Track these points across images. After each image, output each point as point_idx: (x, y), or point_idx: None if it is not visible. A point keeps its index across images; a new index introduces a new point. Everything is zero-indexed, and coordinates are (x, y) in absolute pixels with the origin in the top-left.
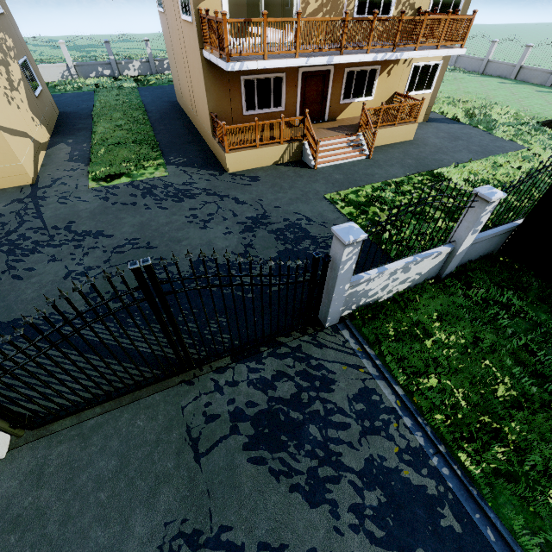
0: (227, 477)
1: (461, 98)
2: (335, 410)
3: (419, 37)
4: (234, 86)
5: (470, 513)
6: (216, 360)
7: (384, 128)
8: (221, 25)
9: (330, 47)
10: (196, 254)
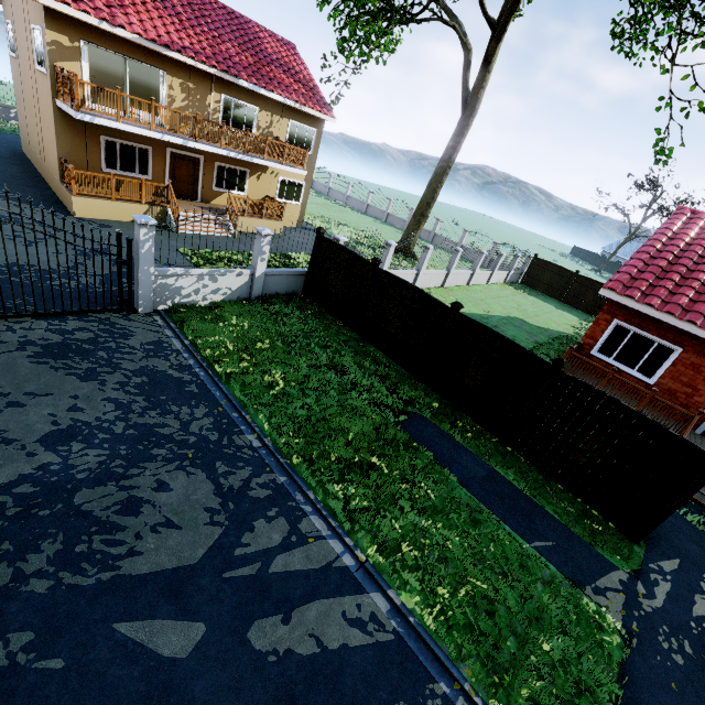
0: (5, 367)
1: (337, 222)
2: (127, 347)
3: (266, 151)
4: (92, 142)
5: (209, 387)
6: (15, 316)
7: (252, 218)
8: (73, 82)
9: (186, 134)
10: (11, 260)
